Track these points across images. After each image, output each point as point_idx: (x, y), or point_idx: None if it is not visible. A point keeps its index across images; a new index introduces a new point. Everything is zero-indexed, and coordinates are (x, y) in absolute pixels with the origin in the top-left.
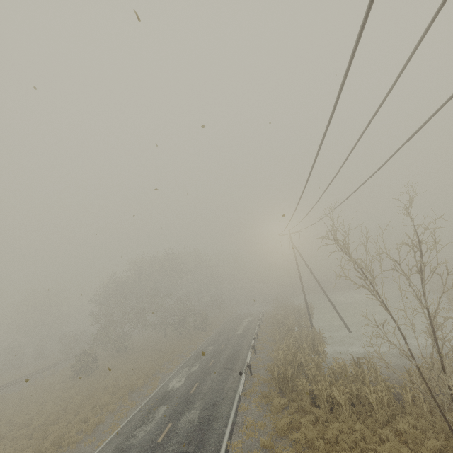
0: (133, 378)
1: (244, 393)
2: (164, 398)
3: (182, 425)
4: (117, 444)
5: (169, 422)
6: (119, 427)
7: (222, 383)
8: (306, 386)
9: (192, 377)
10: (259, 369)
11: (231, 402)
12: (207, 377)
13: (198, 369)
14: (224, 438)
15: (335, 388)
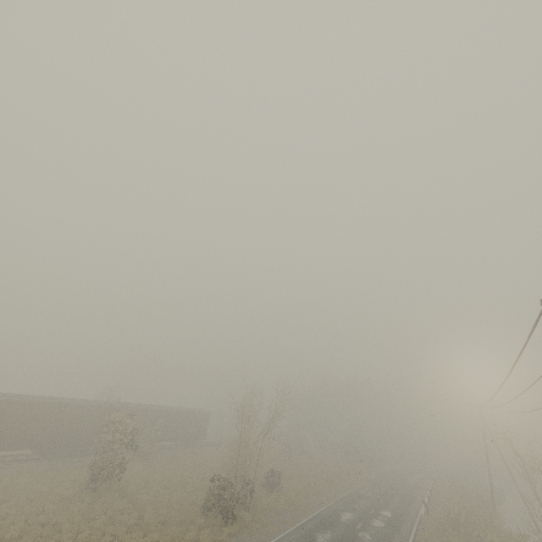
0: (327, 476)
1: (423, 519)
2: (360, 497)
3: (382, 513)
4: (343, 504)
5: (372, 508)
6: (338, 498)
7: (404, 507)
8: (475, 530)
9: (377, 495)
10: (434, 514)
11: (413, 518)
12: (389, 499)
13: (379, 492)
14: (412, 529)
15: (496, 537)
